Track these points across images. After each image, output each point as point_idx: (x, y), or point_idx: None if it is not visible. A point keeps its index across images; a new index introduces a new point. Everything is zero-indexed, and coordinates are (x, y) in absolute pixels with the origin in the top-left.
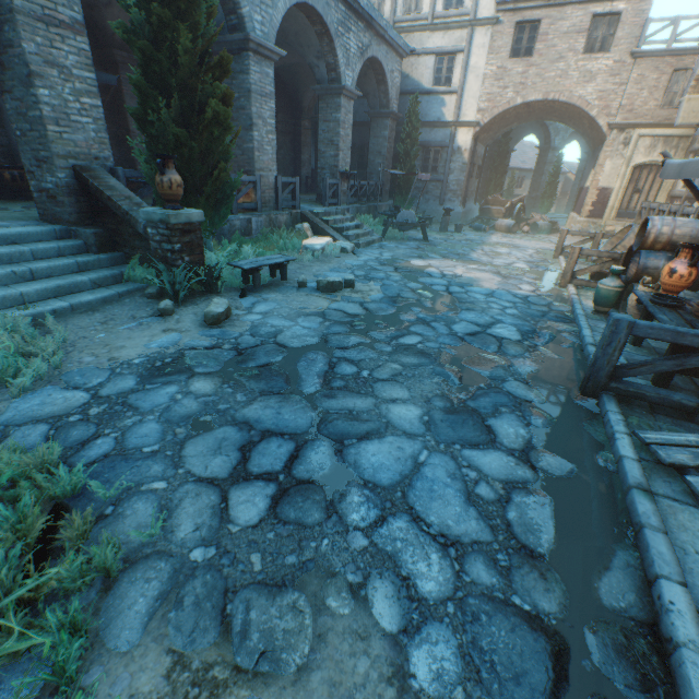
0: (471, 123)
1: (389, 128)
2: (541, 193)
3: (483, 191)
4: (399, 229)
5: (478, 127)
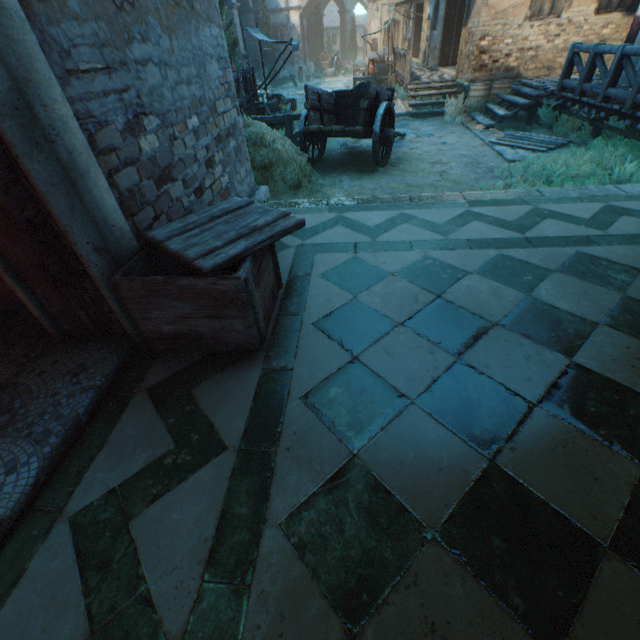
0: (296, 8)
1: (252, 20)
2: (348, 47)
3: (313, 53)
4: (279, 85)
5: (301, 10)
